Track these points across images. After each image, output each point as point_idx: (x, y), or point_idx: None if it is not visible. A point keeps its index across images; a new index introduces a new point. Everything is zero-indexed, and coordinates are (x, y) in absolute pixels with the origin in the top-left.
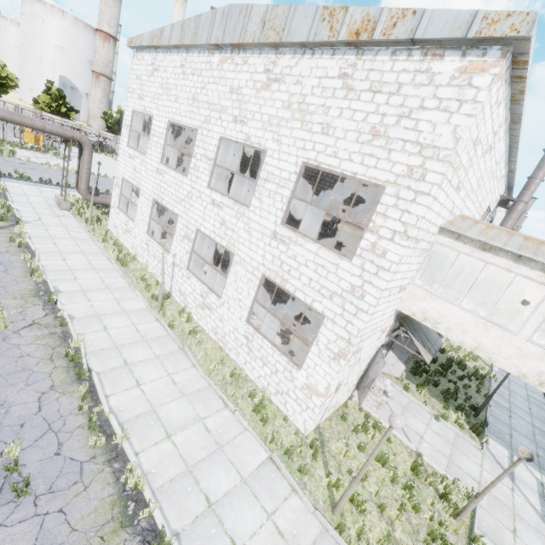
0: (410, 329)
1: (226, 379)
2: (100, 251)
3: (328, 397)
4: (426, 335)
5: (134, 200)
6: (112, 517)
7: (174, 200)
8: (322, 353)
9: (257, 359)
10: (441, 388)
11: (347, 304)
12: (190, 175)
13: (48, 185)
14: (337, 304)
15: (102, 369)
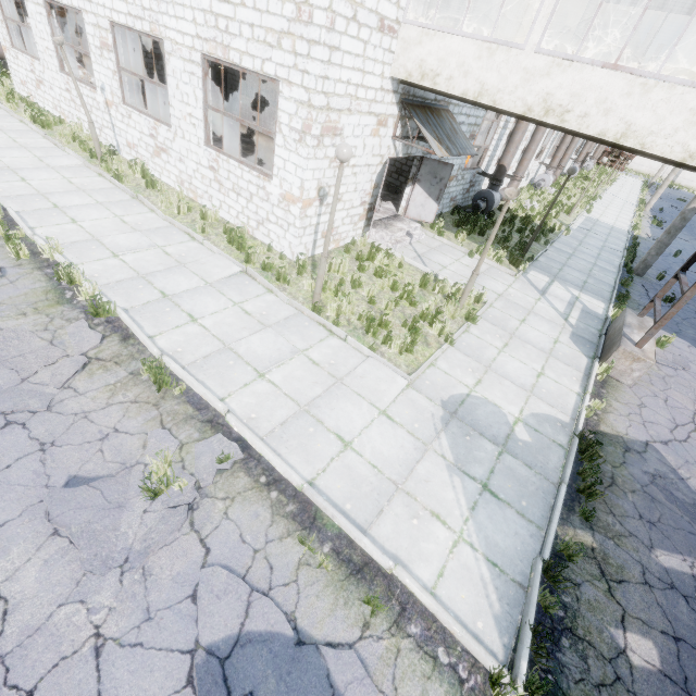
0: (421, 119)
1: (196, 222)
2: (6, 114)
3: (307, 203)
4: (448, 135)
5: None
6: (47, 299)
7: None
8: (287, 141)
9: (230, 193)
10: (487, 234)
11: (298, 43)
12: None
13: None
14: (288, 50)
15: (23, 209)
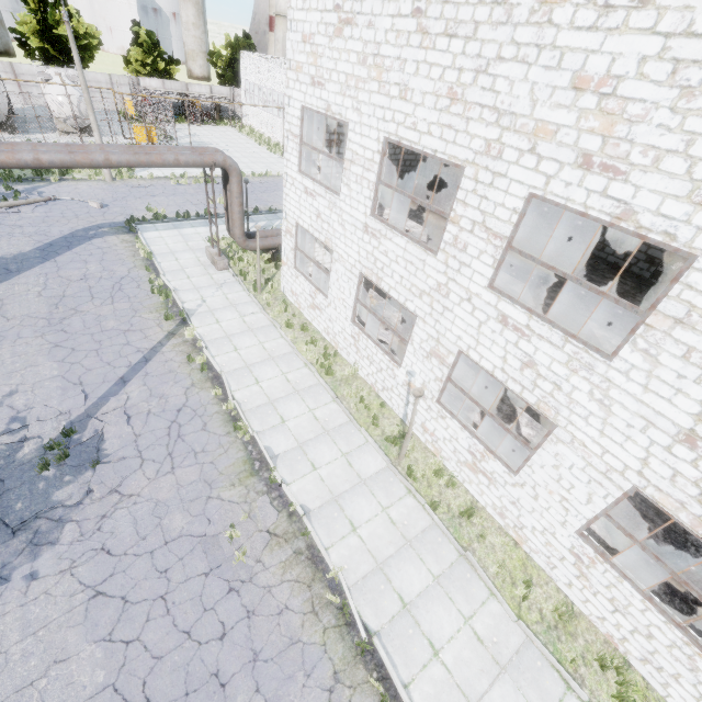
0: None
1: (545, 617)
2: (289, 349)
3: None
4: None
5: (311, 245)
6: None
7: (407, 289)
8: None
9: (600, 596)
10: None
11: None
12: (443, 255)
13: (188, 220)
14: None
15: (379, 622)
